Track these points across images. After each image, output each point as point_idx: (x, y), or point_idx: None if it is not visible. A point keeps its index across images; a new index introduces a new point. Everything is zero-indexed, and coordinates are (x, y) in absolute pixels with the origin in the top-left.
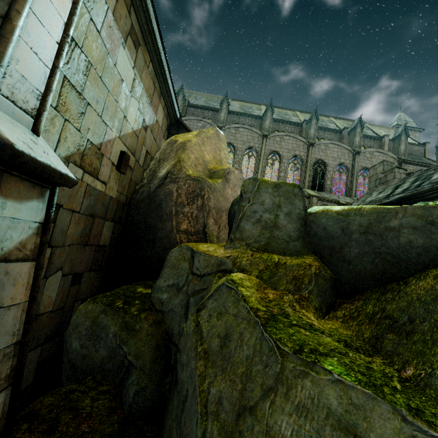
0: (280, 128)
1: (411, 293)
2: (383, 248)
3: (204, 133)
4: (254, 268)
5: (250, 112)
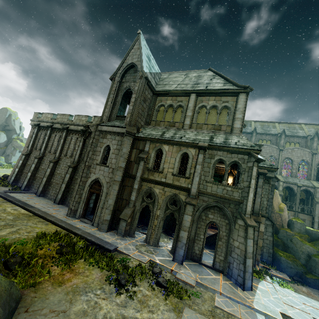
0: (290, 140)
1: (318, 241)
2: (317, 236)
3: (274, 195)
4: (298, 236)
5: (269, 131)
